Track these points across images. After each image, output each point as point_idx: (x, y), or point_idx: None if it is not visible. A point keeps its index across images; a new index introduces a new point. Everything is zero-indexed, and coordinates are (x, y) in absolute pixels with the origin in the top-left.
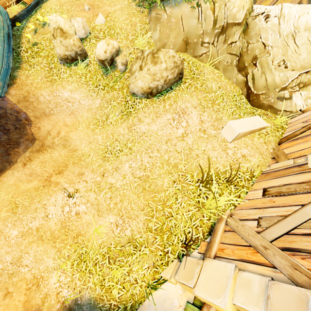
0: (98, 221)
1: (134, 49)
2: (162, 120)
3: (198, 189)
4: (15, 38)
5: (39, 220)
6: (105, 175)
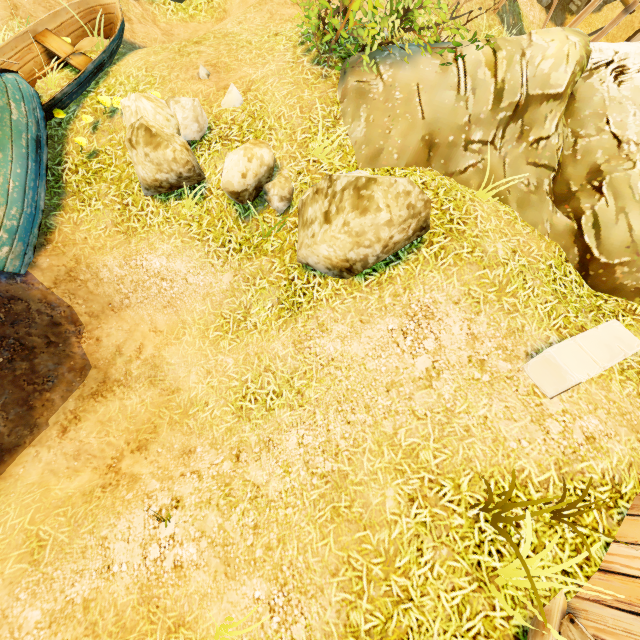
0: (227, 593)
1: (308, 163)
2: (376, 331)
3: (474, 527)
4: (53, 144)
5: (91, 579)
6: (241, 456)
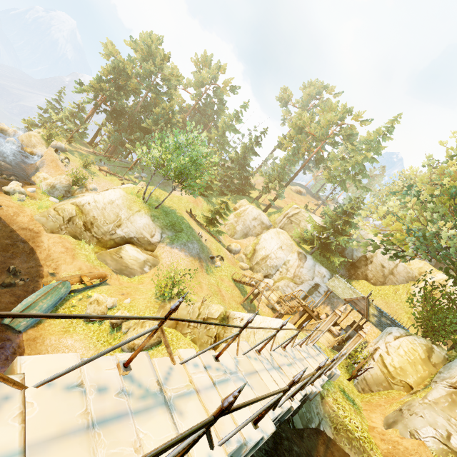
0: None
1: None
2: None
3: None
4: (64, 300)
5: None
6: None
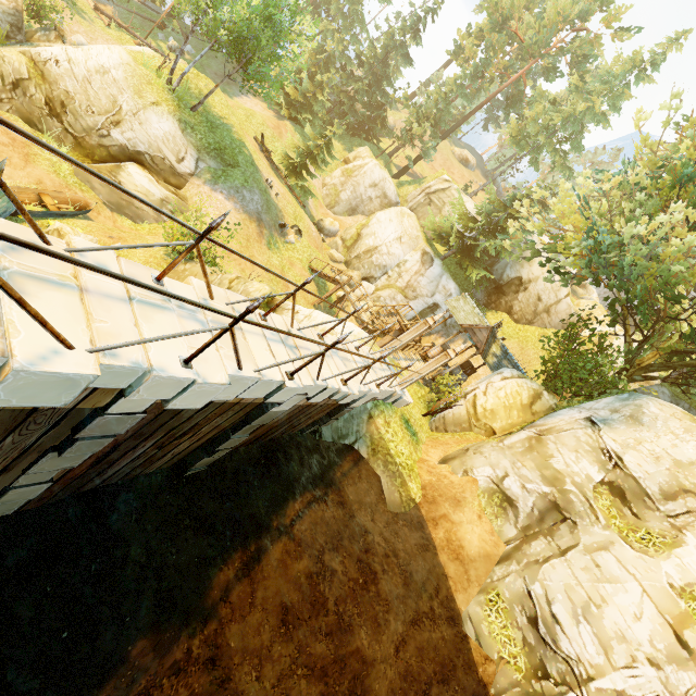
0: None
1: None
2: None
3: None
4: None
5: None
6: None
